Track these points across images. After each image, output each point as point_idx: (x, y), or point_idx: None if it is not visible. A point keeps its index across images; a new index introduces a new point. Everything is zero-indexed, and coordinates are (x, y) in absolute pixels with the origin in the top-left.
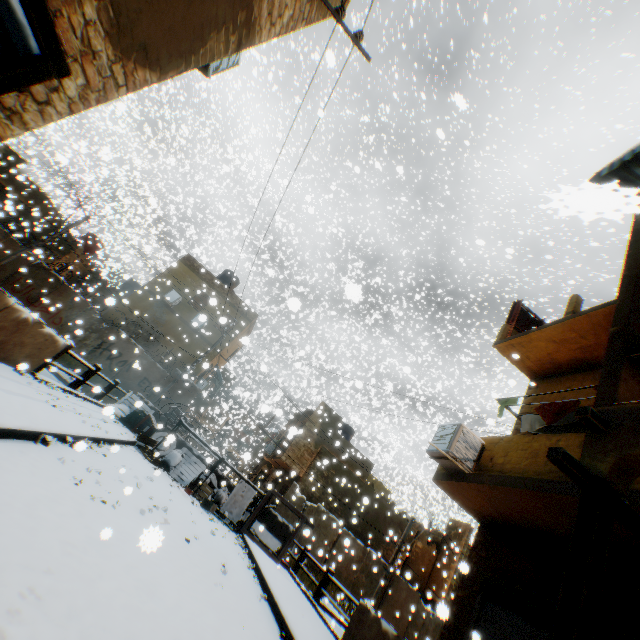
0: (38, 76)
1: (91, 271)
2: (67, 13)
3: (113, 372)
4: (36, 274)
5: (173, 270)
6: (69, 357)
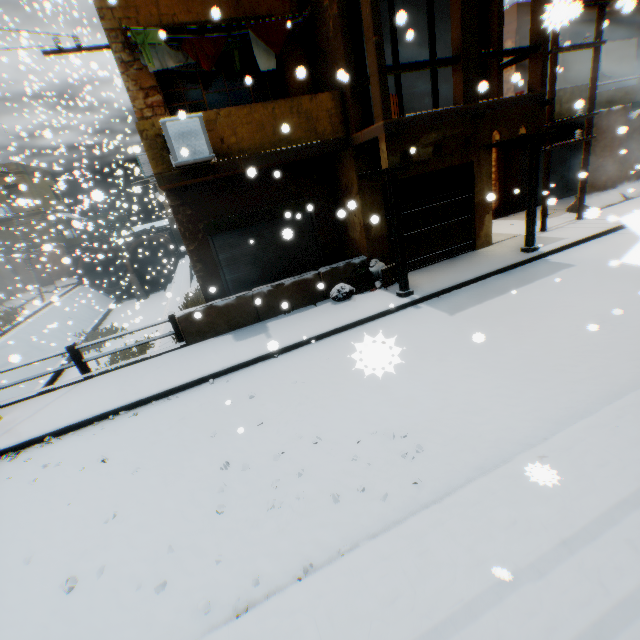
0: None
1: None
2: None
3: None
4: None
5: None
6: None
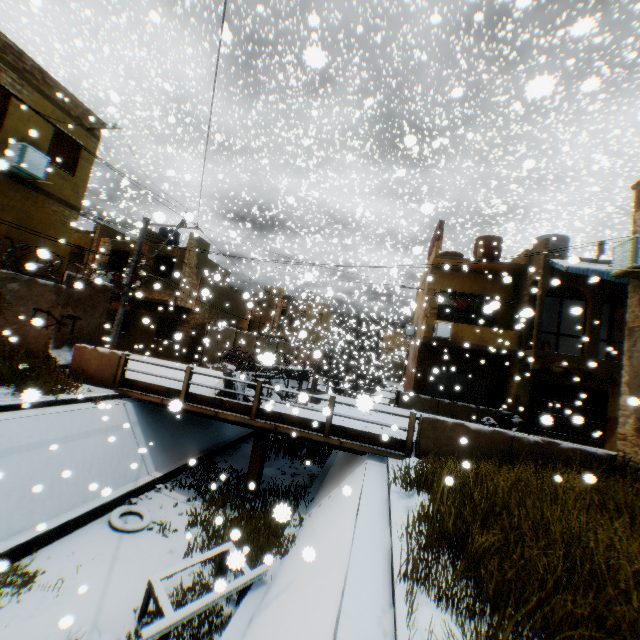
0: None
1: None
2: None
3: None
4: None
5: None
6: None
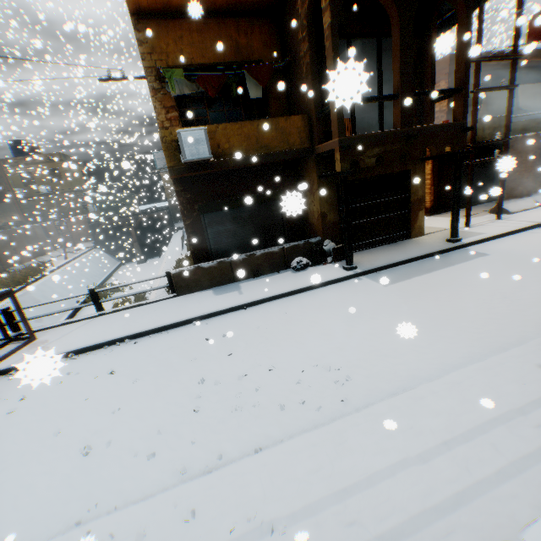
0: None
1: None
2: None
3: None
4: None
5: None
6: None
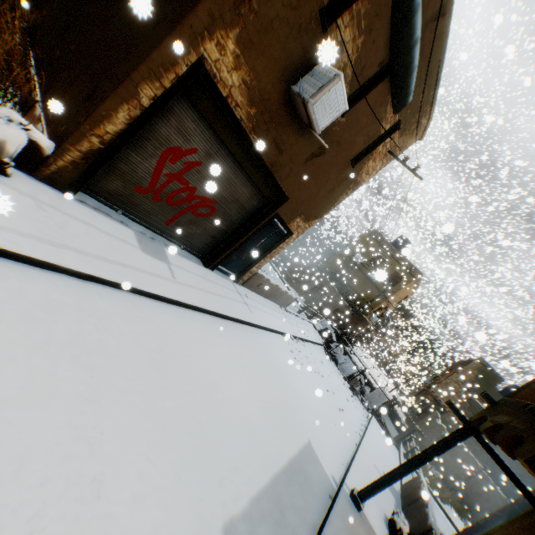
0: (286, 238)
1: (317, 237)
2: (292, 224)
3: (321, 302)
4: (291, 245)
5: (360, 239)
6: (301, 291)
